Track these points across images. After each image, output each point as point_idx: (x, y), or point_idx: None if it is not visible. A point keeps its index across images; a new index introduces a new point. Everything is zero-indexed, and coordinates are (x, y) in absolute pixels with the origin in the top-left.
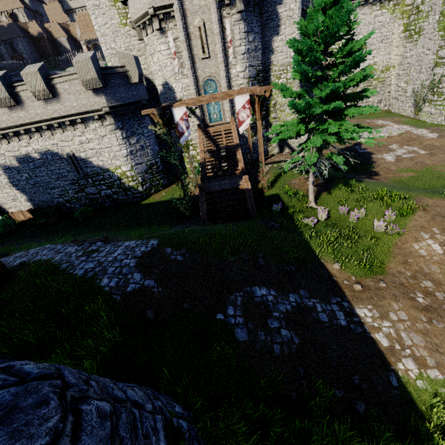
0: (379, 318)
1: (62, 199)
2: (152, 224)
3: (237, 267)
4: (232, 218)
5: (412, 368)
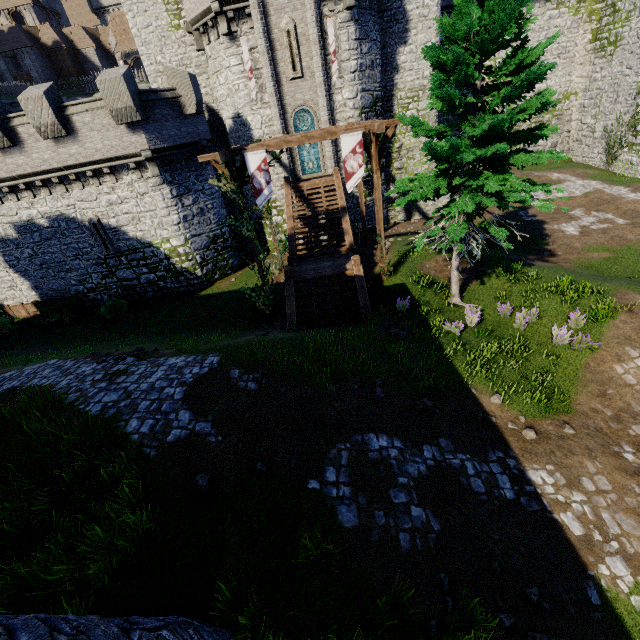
0: (565, 486)
1: (82, 287)
2: (215, 327)
3: (342, 401)
4: (335, 321)
5: (623, 573)
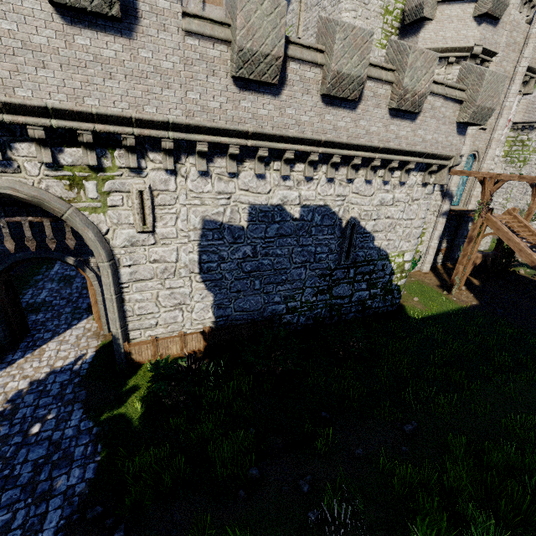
0: None
1: (282, 306)
2: None
3: None
4: None
5: None
